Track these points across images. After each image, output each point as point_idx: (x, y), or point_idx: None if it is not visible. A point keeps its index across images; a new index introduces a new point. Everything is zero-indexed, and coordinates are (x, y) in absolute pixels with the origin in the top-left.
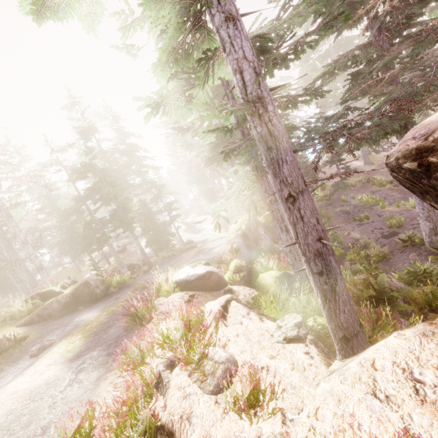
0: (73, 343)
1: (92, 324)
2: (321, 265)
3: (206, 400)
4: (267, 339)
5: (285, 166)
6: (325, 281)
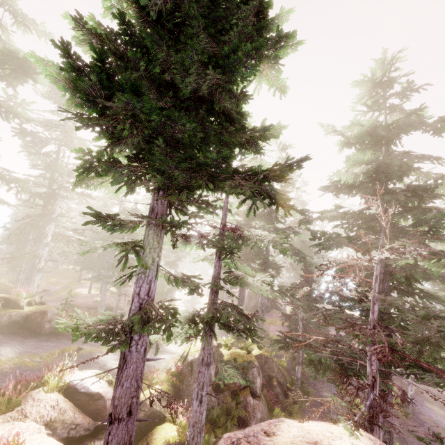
0: None
1: None
2: None
3: None
4: None
5: (120, 389)
6: None
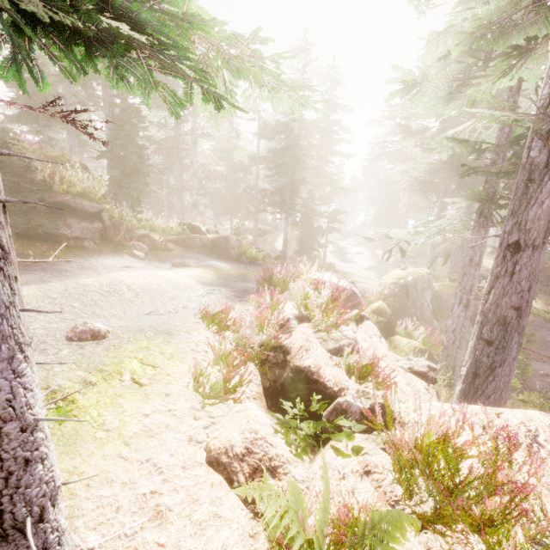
0: (207, 274)
1: (223, 271)
2: (498, 335)
3: (323, 352)
4: (391, 359)
5: (535, 208)
6: (489, 353)
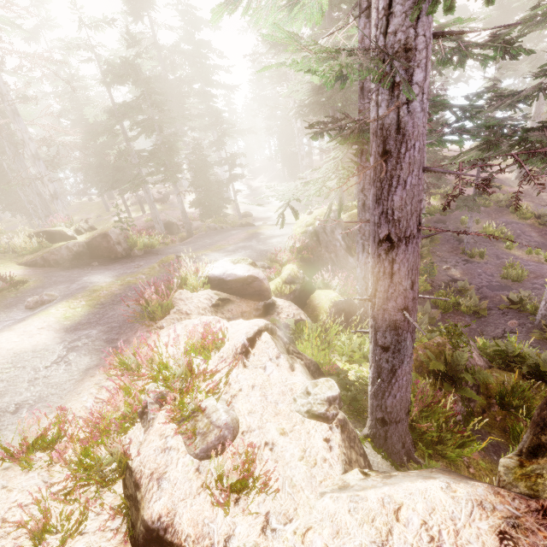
0: (74, 310)
1: (100, 292)
2: (391, 340)
3: (186, 463)
4: (287, 402)
5: (400, 192)
6: (387, 359)
